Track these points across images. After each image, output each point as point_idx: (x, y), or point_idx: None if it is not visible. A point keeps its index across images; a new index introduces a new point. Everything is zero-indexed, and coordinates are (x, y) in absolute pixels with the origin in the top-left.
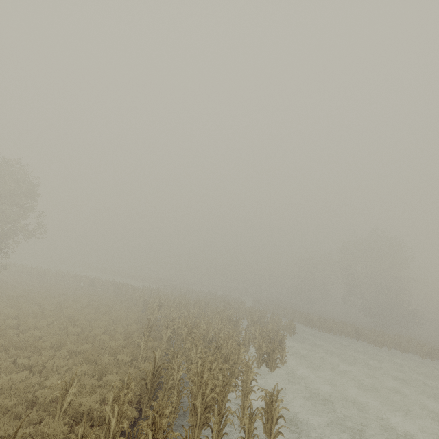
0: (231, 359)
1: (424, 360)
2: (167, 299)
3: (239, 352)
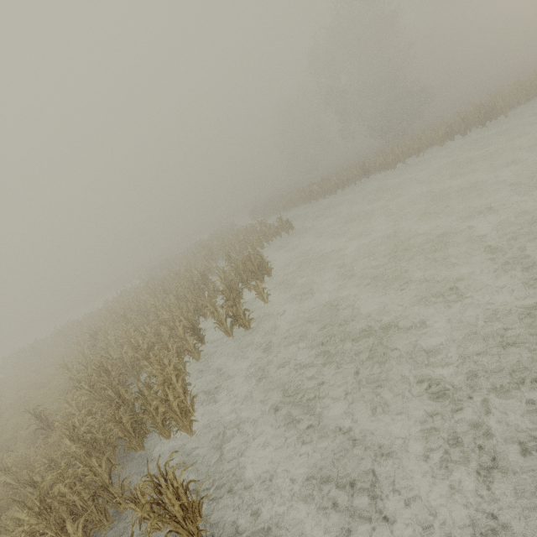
0: (148, 395)
1: (443, 147)
2: (114, 312)
3: (164, 368)
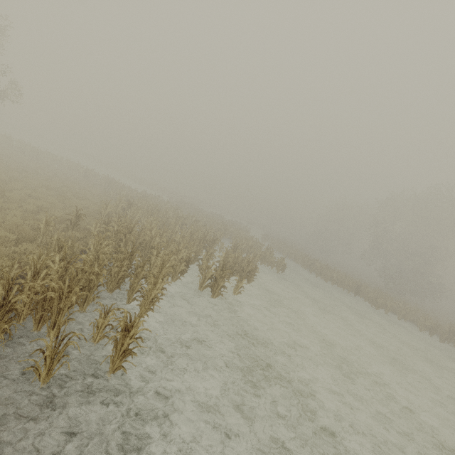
0: (144, 270)
1: (420, 332)
2: (148, 203)
3: (163, 266)
